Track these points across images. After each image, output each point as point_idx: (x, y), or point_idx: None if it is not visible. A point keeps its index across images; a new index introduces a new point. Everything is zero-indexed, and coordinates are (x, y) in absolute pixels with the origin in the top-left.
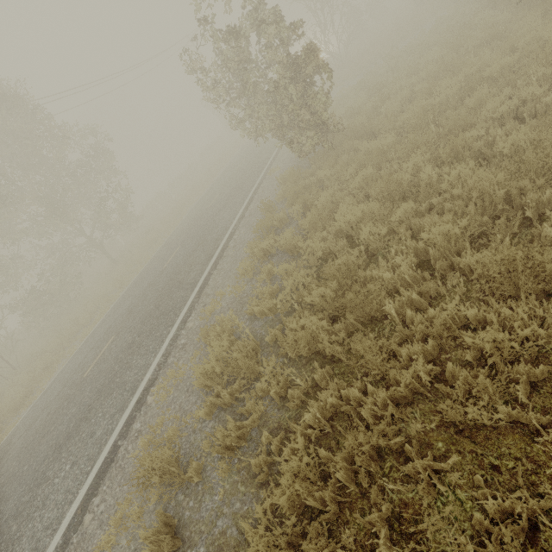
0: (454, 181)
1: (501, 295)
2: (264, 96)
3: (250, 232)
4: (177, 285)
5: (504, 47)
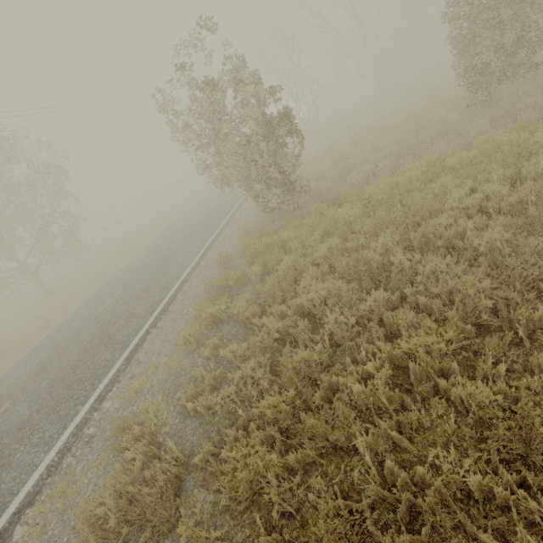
0: (430, 274)
1: (503, 445)
2: (234, 148)
3: (203, 285)
4: (106, 340)
5: (460, 142)
